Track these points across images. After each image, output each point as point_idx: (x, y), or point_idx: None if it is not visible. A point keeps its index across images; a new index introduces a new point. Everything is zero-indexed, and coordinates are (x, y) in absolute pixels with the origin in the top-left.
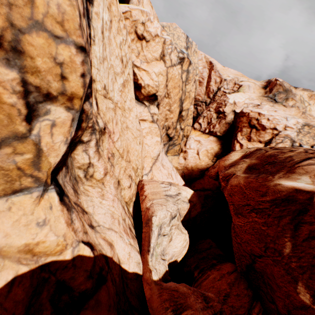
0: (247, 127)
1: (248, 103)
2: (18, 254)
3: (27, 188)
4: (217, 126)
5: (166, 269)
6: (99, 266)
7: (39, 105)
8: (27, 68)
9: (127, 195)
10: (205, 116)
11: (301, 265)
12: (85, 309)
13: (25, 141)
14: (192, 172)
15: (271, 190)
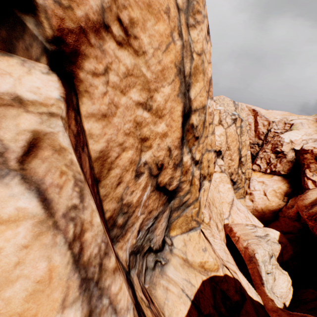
0: (314, 163)
1: (306, 139)
2: (198, 268)
3: (194, 227)
4: (278, 165)
5: (282, 304)
6: (238, 285)
7: (202, 182)
8: (201, 167)
9: (222, 236)
10: (262, 157)
11: None
12: (241, 315)
13: (197, 201)
14: (263, 214)
15: None
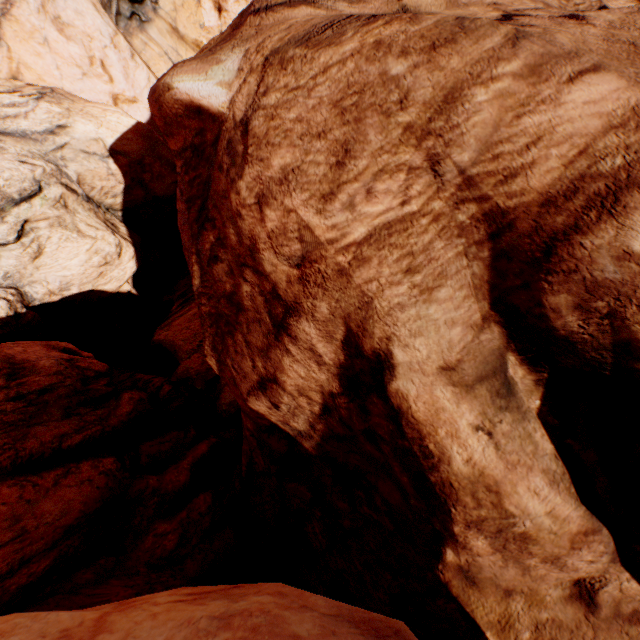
0: None
1: None
2: None
3: None
4: None
5: None
6: None
7: None
8: None
9: None
10: None
11: (210, 312)
12: None
13: None
14: None
15: (163, 112)
